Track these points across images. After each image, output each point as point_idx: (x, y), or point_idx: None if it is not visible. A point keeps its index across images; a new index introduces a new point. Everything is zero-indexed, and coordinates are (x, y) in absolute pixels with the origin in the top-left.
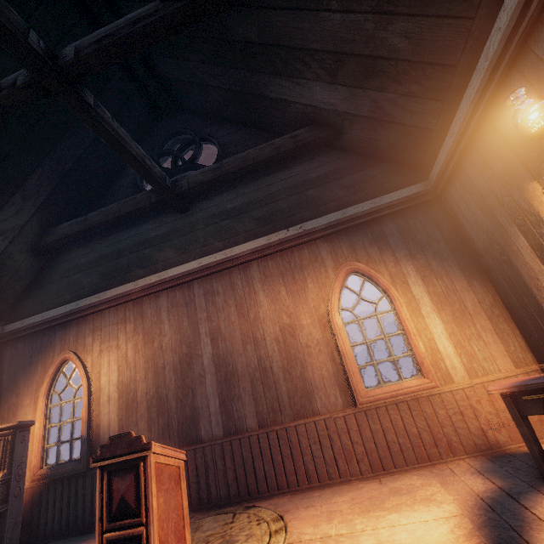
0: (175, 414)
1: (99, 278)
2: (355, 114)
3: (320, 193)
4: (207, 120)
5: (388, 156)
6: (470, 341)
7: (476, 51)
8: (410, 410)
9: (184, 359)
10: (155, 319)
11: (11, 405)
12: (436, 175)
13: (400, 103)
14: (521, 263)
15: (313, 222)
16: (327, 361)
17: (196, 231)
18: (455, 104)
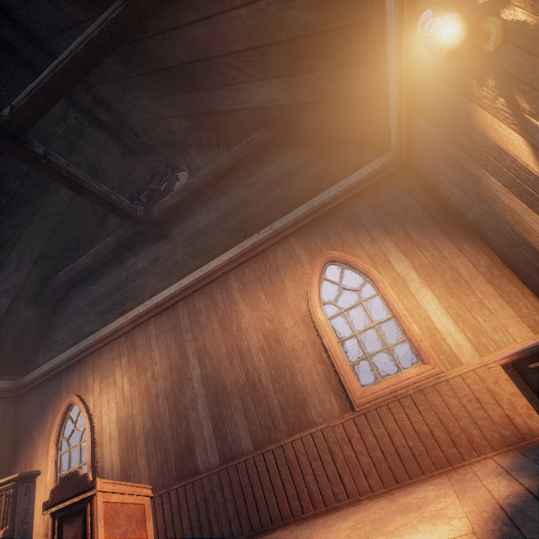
0: (171, 445)
1: (96, 318)
2: (298, 103)
3: (287, 190)
4: (177, 150)
5: (346, 137)
6: (472, 312)
7: None
8: (415, 406)
9: (175, 385)
10: (146, 348)
11: (28, 457)
12: (395, 141)
13: (335, 77)
14: (502, 209)
15: (281, 220)
16: (316, 363)
17: (176, 255)
18: (387, 61)
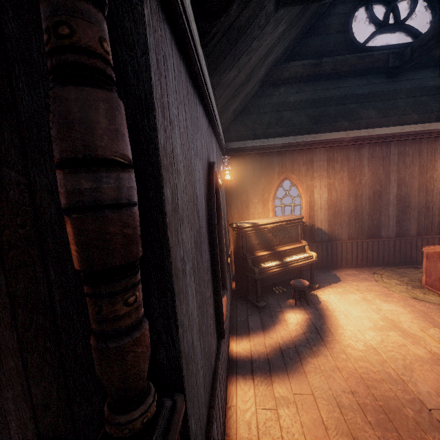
0: (366, 223)
1: (308, 120)
2: None
3: None
4: None
5: None
6: None
7: None
8: None
9: (377, 194)
10: (358, 163)
11: (242, 201)
12: None
13: None
14: None
15: None
16: None
17: (398, 100)
18: None
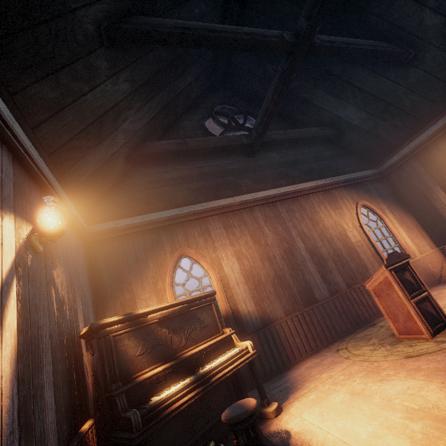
0: (294, 287)
1: (191, 192)
2: (360, 127)
3: (332, 164)
4: (246, 102)
5: (361, 153)
6: (415, 239)
7: (433, 117)
8: None
9: (288, 252)
10: (256, 225)
11: (124, 301)
12: (388, 165)
13: (388, 128)
14: (438, 203)
15: (337, 177)
16: (367, 250)
17: (264, 171)
18: (411, 135)
